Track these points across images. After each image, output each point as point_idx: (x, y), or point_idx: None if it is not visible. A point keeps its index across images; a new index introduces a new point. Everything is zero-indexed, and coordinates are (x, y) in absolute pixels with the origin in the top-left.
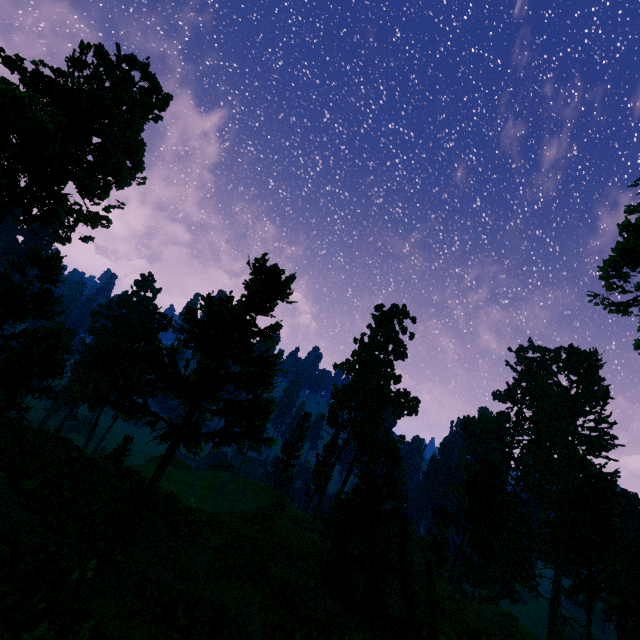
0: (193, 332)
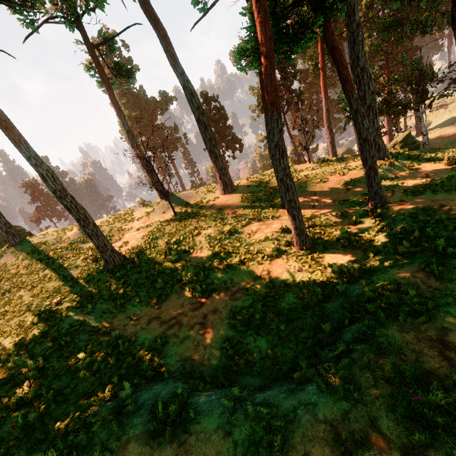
0: None
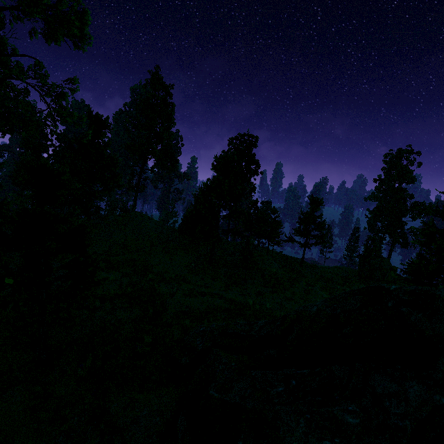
0: (301, 221)
